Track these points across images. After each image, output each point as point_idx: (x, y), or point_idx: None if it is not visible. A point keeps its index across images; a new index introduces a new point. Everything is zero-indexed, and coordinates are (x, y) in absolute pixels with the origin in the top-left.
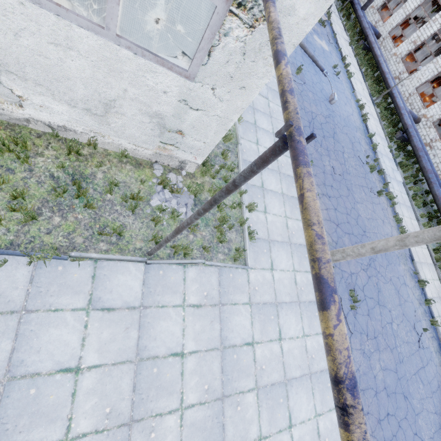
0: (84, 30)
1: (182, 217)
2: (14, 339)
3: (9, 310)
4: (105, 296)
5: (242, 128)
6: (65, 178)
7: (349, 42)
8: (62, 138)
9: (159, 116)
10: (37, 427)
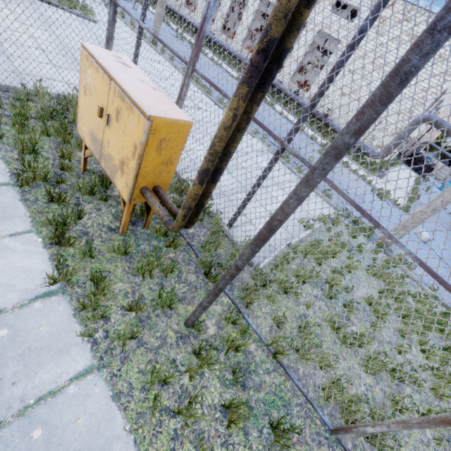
0: None
1: None
2: None
3: None
4: None
5: None
6: None
7: None
8: None
9: None
10: None
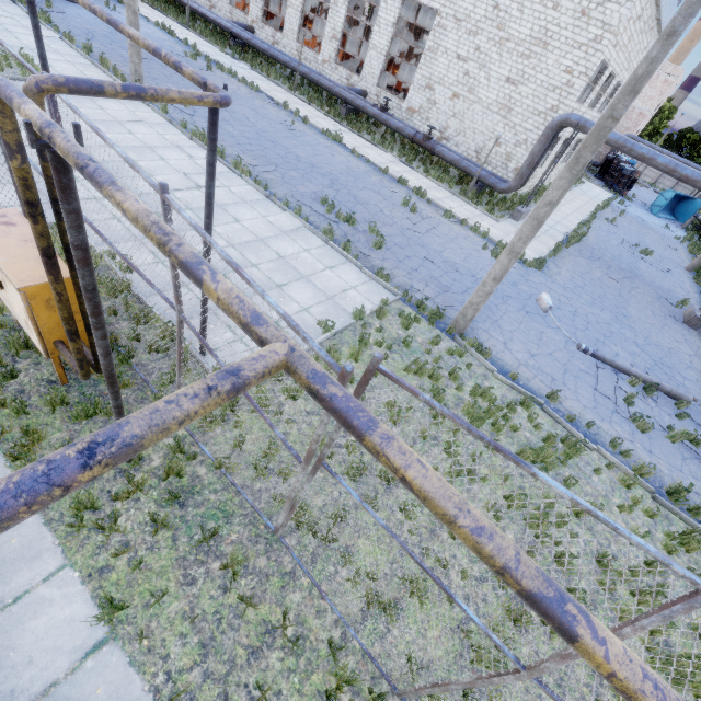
0: None
1: None
2: None
3: None
4: None
5: None
6: None
7: None
8: None
9: None
10: None
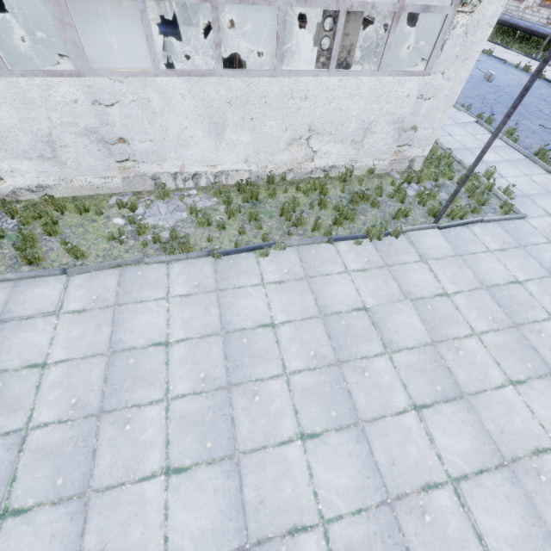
0: (367, 78)
1: (437, 197)
2: (394, 280)
3: (379, 266)
4: (427, 252)
5: None
6: (348, 196)
7: None
8: (329, 178)
9: (400, 120)
10: (449, 326)
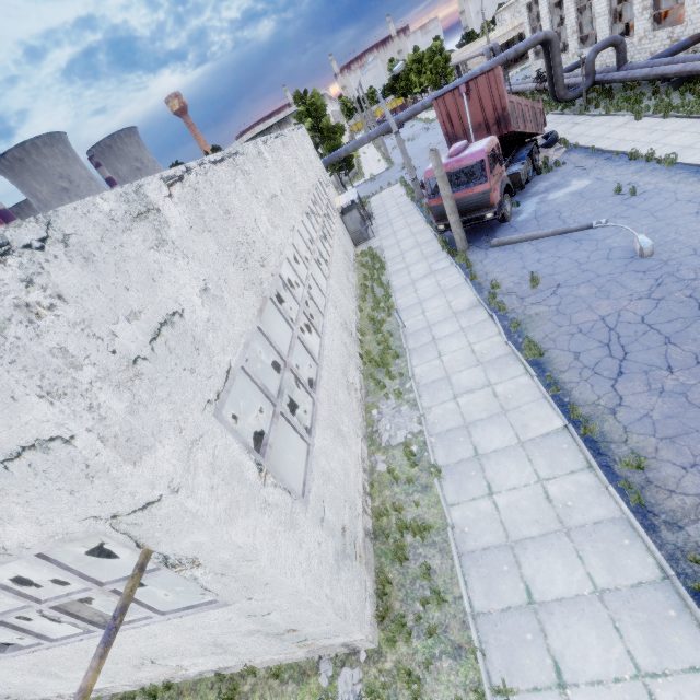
0: (148, 625)
1: None
2: None
3: None
4: None
5: (452, 483)
6: None
7: (634, 118)
8: (230, 676)
9: (255, 631)
10: None
